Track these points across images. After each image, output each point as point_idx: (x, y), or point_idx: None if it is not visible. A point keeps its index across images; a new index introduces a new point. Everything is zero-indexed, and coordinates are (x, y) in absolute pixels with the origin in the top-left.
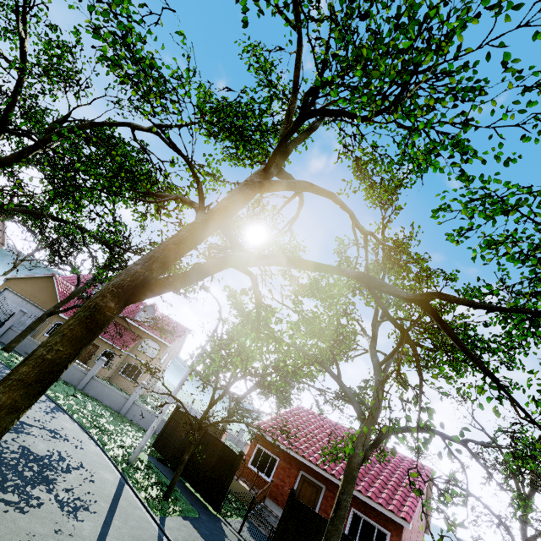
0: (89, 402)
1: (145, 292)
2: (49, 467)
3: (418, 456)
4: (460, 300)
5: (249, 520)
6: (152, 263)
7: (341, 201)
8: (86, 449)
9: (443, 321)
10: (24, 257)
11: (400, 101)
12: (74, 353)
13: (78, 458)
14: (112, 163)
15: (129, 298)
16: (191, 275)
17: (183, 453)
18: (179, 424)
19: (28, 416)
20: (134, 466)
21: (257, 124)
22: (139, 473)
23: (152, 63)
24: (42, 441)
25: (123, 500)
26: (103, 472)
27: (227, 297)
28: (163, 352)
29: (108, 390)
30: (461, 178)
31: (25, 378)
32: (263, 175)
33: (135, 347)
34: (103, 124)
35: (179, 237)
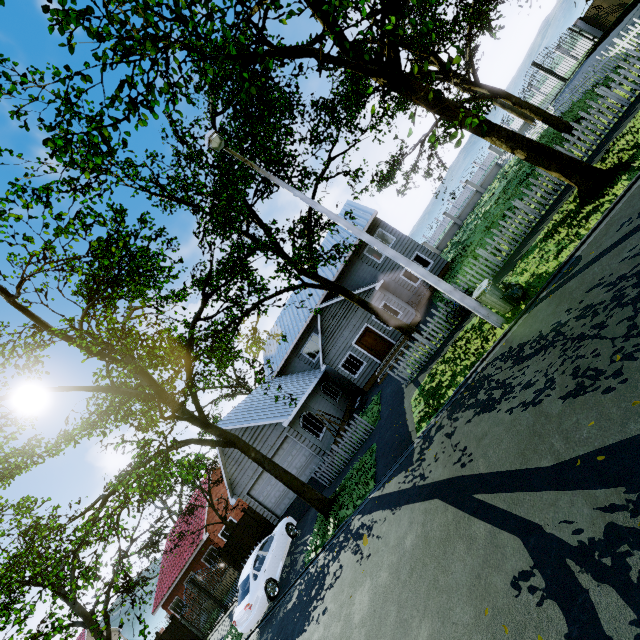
0: None
1: None
2: None
3: None
4: None
5: None
6: None
7: None
8: None
9: None
10: None
11: None
12: None
13: None
14: None
15: None
16: None
17: None
18: None
19: None
20: None
21: None
22: None
23: None
24: None
25: None
26: None
27: None
28: None
29: None
30: None
31: None
32: None
33: None
34: None
35: None
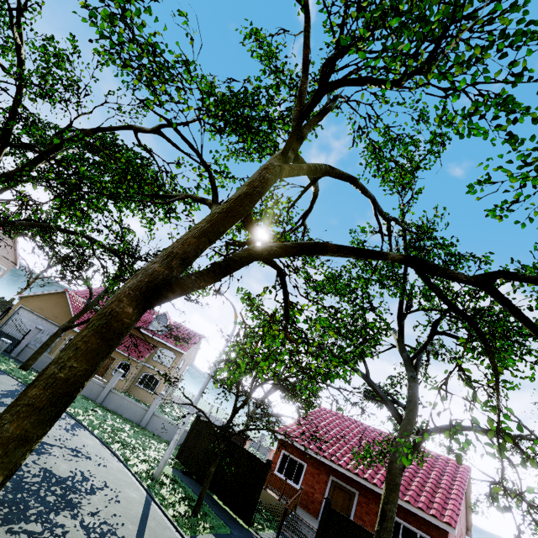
0: (108, 416)
1: (166, 293)
2: (72, 489)
3: (502, 467)
4: (531, 278)
5: (282, 532)
6: (171, 260)
7: (363, 185)
8: (109, 466)
9: (512, 304)
10: (37, 275)
11: (434, 60)
12: (91, 369)
13: (101, 477)
14: (118, 165)
15: (148, 302)
16: (215, 272)
17: (207, 464)
18: (201, 434)
19: (48, 435)
20: (159, 481)
21: (263, 115)
22: (164, 489)
23: (154, 45)
24: (64, 461)
25: (151, 520)
26: (128, 491)
27: (242, 300)
28: (178, 361)
29: (127, 402)
30: (510, 141)
31: (36, 402)
32: (281, 159)
33: (151, 357)
34: (105, 130)
35: (199, 229)
